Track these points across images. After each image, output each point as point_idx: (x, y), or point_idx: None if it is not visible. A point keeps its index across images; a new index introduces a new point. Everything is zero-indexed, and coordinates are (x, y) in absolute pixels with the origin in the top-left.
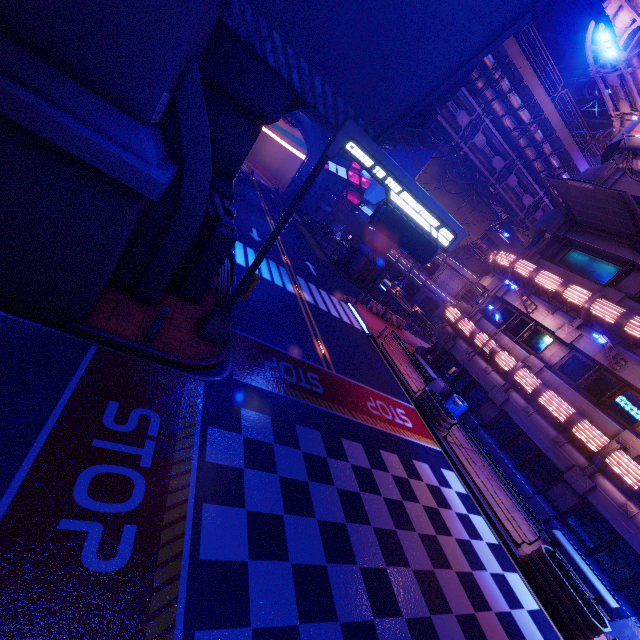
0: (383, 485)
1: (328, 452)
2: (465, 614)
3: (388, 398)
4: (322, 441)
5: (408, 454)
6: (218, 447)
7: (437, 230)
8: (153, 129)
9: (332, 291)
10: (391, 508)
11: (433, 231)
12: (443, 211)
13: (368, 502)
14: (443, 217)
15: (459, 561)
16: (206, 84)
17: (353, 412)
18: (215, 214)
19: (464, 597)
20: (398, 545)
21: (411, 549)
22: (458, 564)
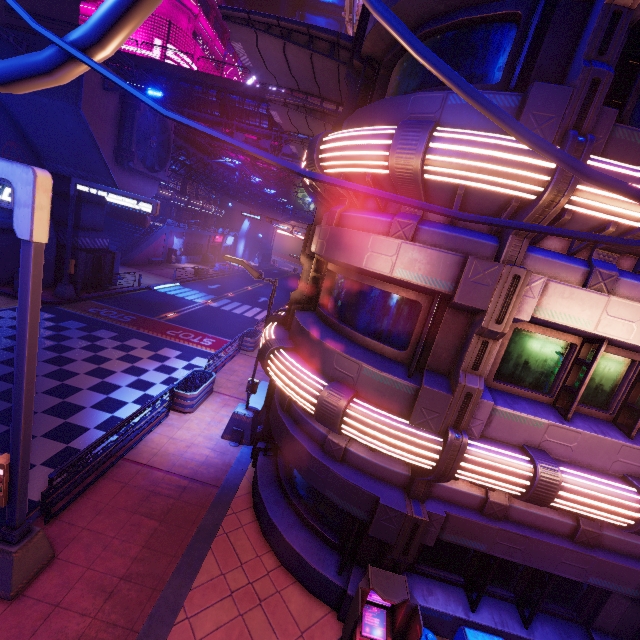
0: (104, 342)
1: (79, 328)
2: (72, 371)
3: (208, 335)
4: (82, 326)
5: (167, 346)
6: (4, 313)
7: (141, 206)
8: (3, 209)
9: (266, 307)
10: (91, 346)
11: (139, 207)
12: (136, 195)
13: (75, 340)
14: (138, 198)
15: (114, 367)
16: (58, 195)
17: (142, 329)
18: (74, 245)
19: (85, 370)
20: (67, 350)
21: (76, 353)
22: (110, 367)
